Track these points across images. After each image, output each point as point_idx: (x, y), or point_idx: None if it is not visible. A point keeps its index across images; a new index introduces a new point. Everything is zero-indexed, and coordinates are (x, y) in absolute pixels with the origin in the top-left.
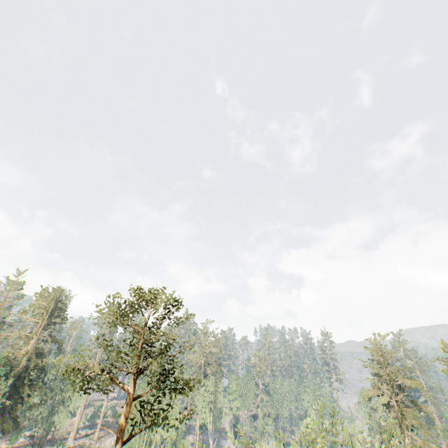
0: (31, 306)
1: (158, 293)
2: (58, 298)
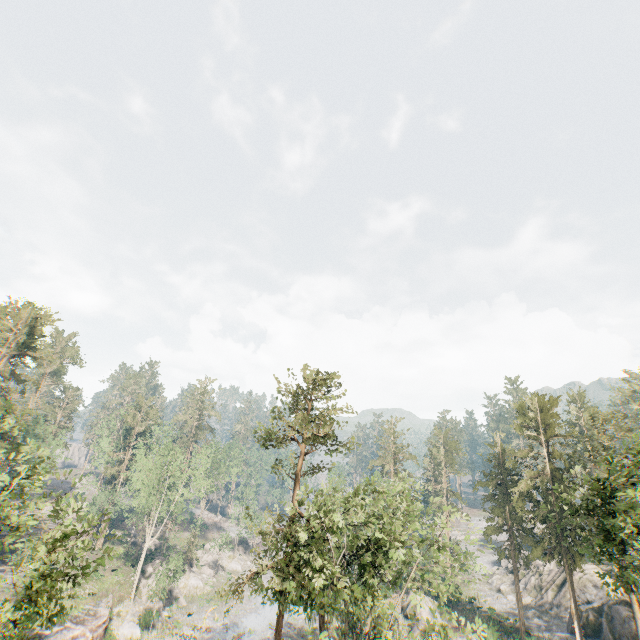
0: None
1: (333, 375)
2: (34, 320)
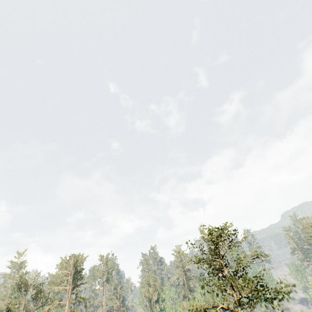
0: (56, 277)
1: (224, 227)
2: (75, 263)
